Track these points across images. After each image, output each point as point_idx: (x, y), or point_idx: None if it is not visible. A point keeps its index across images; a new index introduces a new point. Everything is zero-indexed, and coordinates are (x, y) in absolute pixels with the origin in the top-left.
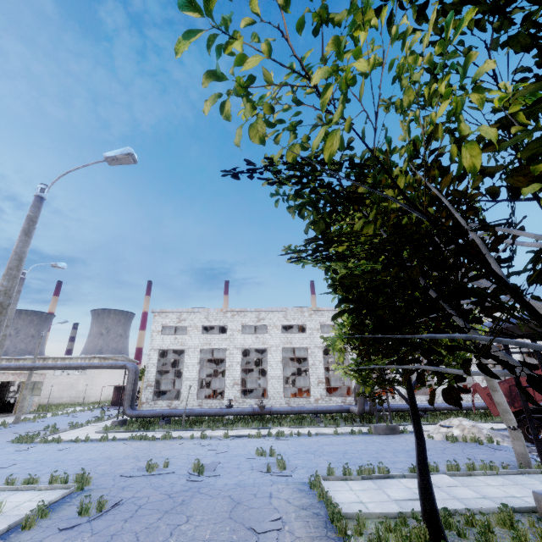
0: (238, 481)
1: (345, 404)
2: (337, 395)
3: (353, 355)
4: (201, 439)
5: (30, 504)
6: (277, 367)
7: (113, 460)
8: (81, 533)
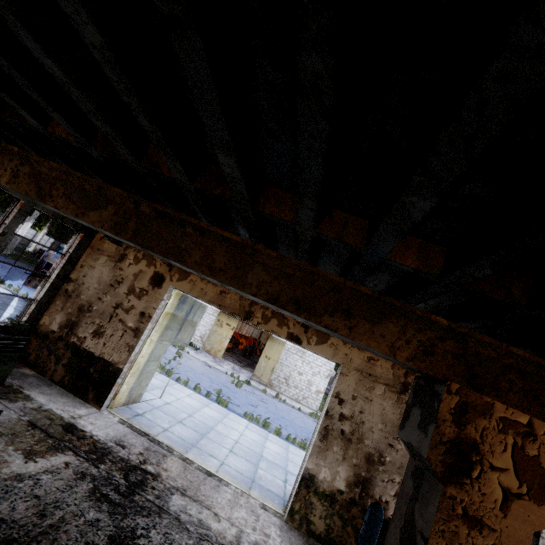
0: None
1: None
2: None
3: None
4: None
5: None
6: None
7: None
8: None
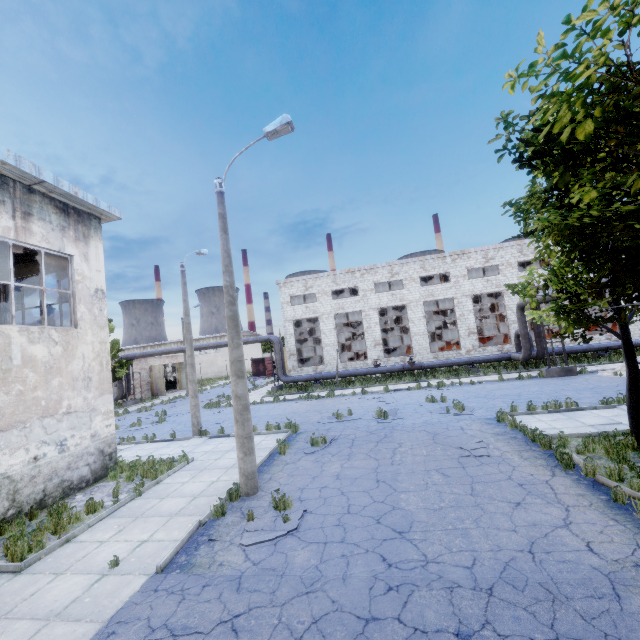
0: (424, 421)
1: (503, 352)
2: (490, 344)
3: (510, 299)
4: (363, 395)
5: (267, 442)
6: (419, 323)
7: (299, 414)
8: (324, 455)
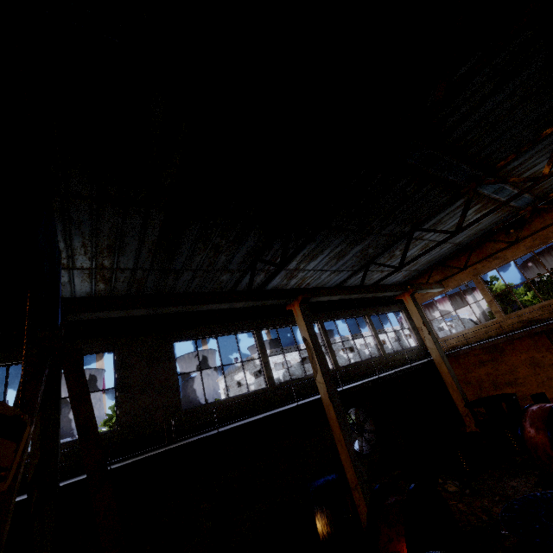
0: None
1: None
2: None
3: None
4: None
5: None
6: None
7: None
8: None
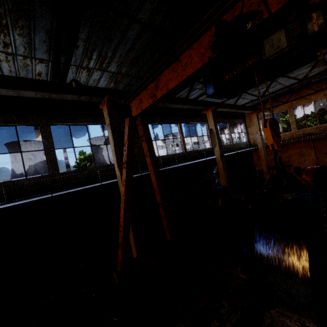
0: None
1: None
2: None
3: None
4: None
5: None
6: None
7: None
8: None
